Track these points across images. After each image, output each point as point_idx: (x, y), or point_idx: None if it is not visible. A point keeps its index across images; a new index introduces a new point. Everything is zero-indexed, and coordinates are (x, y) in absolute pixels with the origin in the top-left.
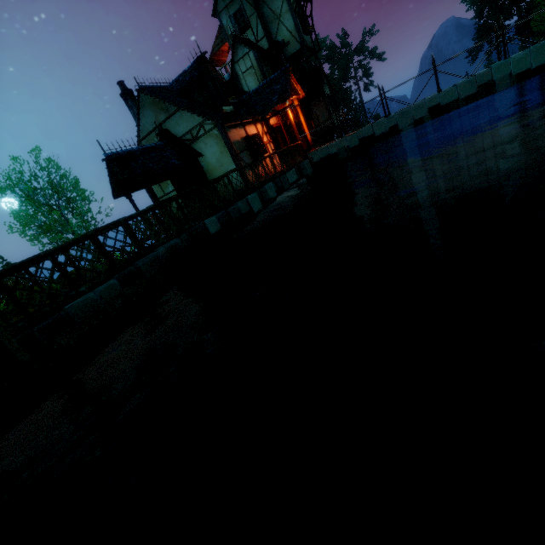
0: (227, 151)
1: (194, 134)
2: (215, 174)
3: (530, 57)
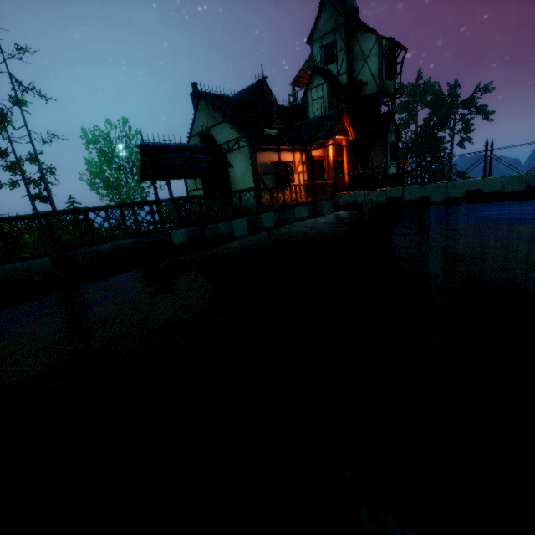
0: (252, 170)
1: (230, 145)
2: (238, 186)
3: None
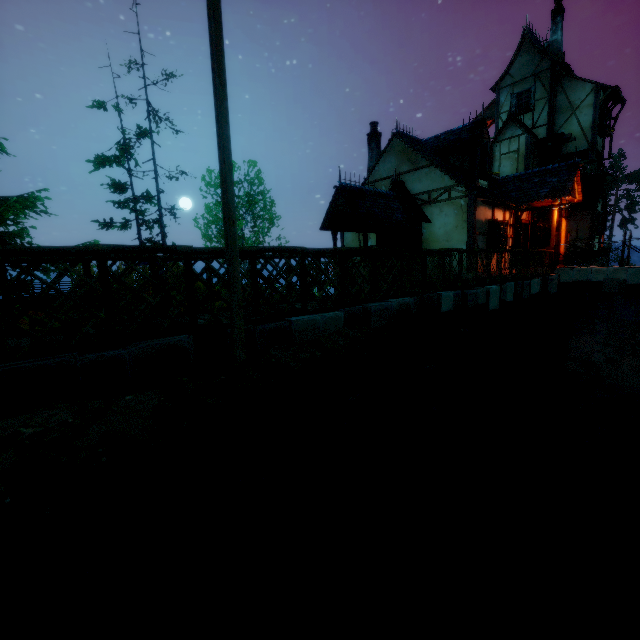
0: (465, 227)
1: (433, 196)
2: (434, 247)
3: None
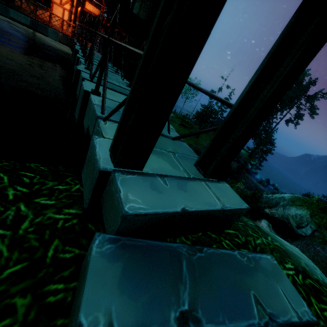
0: None
1: None
2: None
3: (74, 55)
